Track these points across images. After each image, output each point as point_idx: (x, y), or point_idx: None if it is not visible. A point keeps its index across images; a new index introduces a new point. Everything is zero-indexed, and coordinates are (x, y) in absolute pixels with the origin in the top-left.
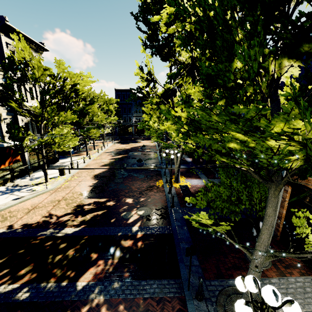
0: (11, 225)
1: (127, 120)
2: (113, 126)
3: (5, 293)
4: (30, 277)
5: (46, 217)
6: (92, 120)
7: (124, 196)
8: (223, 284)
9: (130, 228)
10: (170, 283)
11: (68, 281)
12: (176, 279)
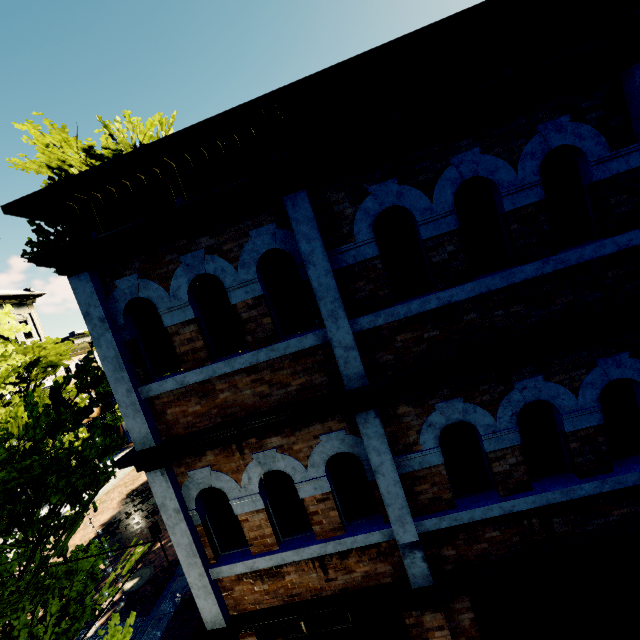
0: None
1: None
2: None
3: None
4: None
5: None
6: None
7: (136, 541)
8: None
9: (81, 635)
10: None
11: None
12: None
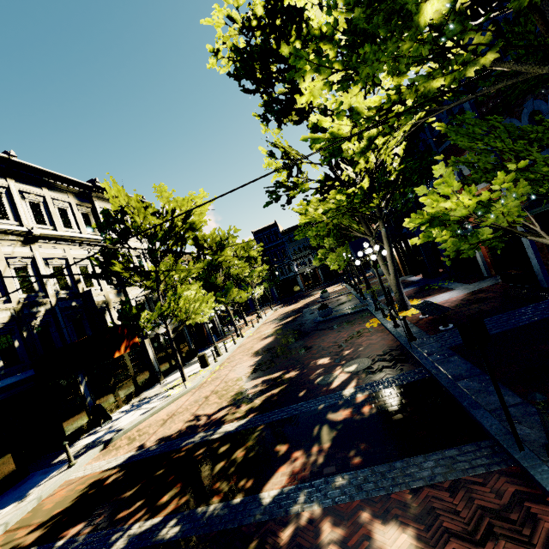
0: (142, 444)
1: (285, 271)
2: (267, 286)
3: (141, 533)
4: (178, 503)
5: (190, 421)
6: (229, 274)
7: (311, 359)
8: None
9: (339, 394)
10: (466, 452)
11: (242, 495)
12: (477, 442)
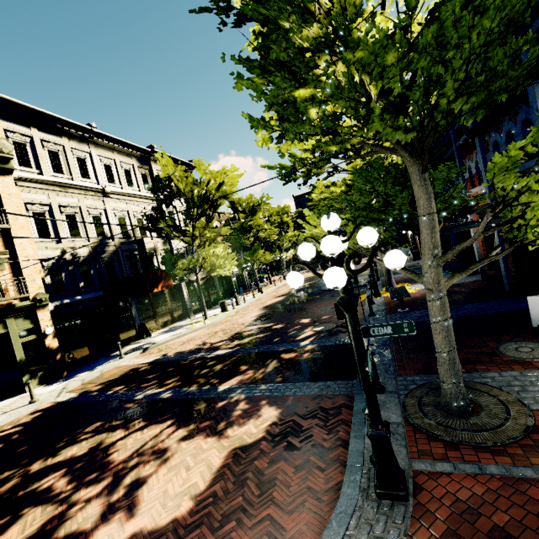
0: (166, 354)
1: None
2: None
3: (152, 394)
4: (175, 384)
5: (199, 345)
6: (257, 237)
7: (298, 318)
8: (429, 379)
9: (298, 343)
10: (338, 384)
11: (210, 386)
12: (349, 380)
